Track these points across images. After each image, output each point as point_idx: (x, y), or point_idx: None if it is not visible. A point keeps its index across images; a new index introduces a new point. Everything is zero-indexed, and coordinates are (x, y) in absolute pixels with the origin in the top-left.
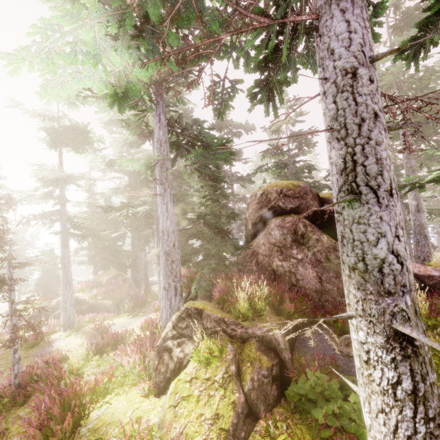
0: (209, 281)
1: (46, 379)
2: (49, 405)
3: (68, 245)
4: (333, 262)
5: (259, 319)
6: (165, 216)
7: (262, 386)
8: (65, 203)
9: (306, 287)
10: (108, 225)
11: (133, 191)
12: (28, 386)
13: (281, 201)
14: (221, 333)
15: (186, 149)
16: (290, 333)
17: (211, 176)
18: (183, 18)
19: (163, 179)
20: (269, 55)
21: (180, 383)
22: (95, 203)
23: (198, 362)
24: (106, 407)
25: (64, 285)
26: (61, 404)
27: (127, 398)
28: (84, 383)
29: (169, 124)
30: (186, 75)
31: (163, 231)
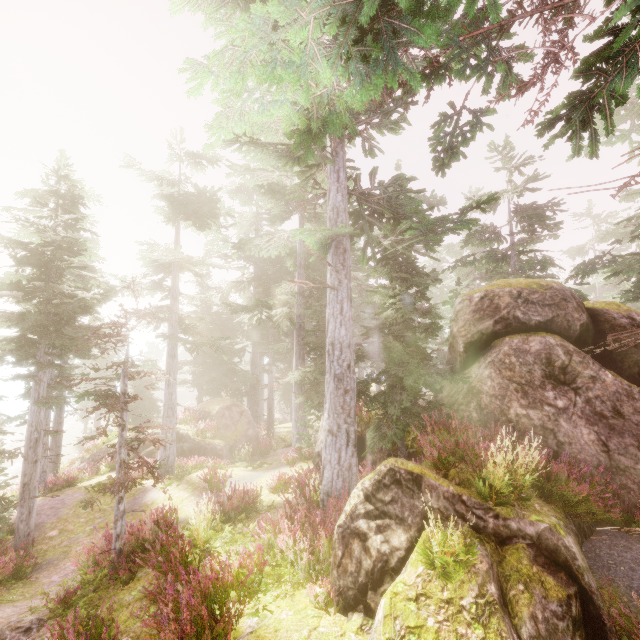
0: (396, 428)
1: (161, 549)
2: (188, 598)
3: (176, 355)
4: (630, 419)
5: (521, 505)
6: (338, 321)
7: (556, 633)
8: (177, 296)
9: (579, 457)
10: (222, 333)
11: (261, 287)
12: (136, 555)
13: (520, 310)
14: (458, 520)
15: (368, 223)
16: (579, 538)
17: (404, 265)
18: (439, 7)
19: (339, 264)
20: (634, 37)
21: (398, 599)
22: (208, 301)
23: (428, 568)
24: (262, 615)
25: (166, 411)
26: (203, 599)
27: (291, 605)
28: (227, 568)
29: (347, 186)
30: (391, 111)
31: (333, 343)
